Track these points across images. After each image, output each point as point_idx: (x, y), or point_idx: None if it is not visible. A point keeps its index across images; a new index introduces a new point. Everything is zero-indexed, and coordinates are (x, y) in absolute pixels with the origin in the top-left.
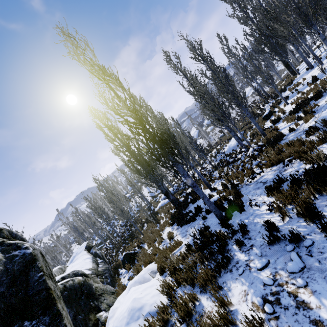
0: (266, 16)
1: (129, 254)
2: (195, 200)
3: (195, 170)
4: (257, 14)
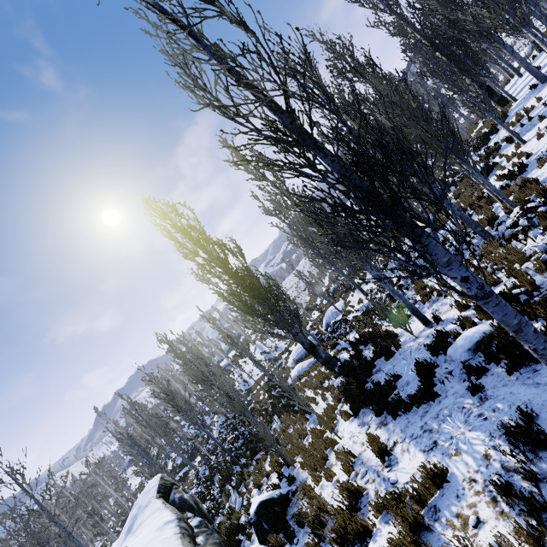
0: (447, 4)
1: (268, 503)
2: (391, 350)
3: (385, 284)
4: (430, 2)
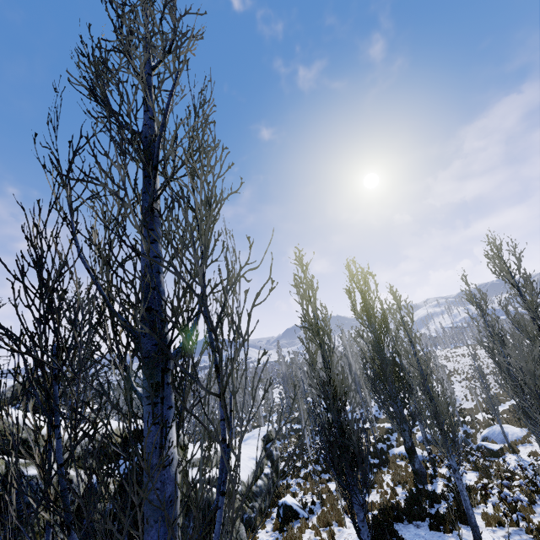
0: None
1: (289, 505)
2: (439, 526)
3: (456, 479)
4: None
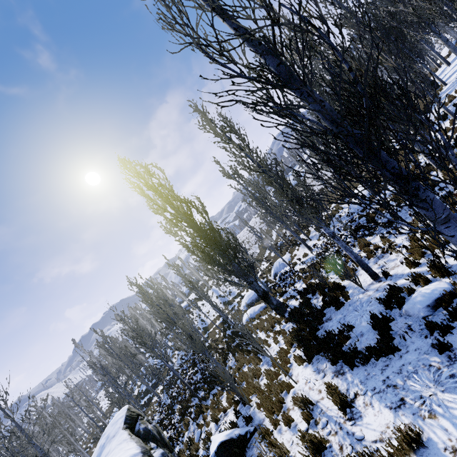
0: None
1: (228, 443)
2: (341, 301)
3: (338, 241)
4: None
